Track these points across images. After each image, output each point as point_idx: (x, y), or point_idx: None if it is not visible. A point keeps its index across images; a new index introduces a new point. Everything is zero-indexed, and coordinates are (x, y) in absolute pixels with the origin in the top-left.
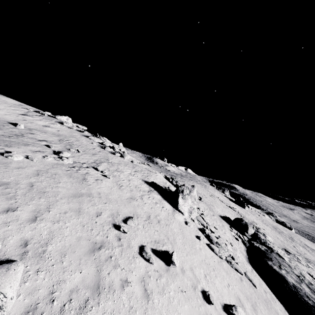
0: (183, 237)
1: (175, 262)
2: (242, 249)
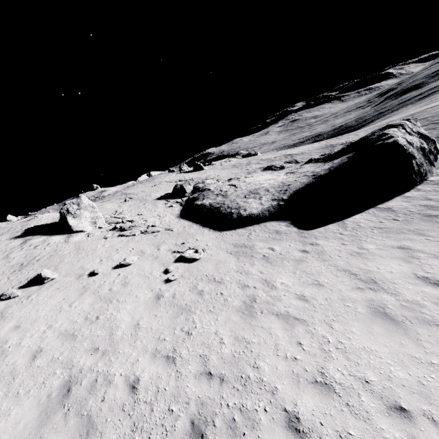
0: (78, 251)
1: (50, 275)
2: (176, 210)
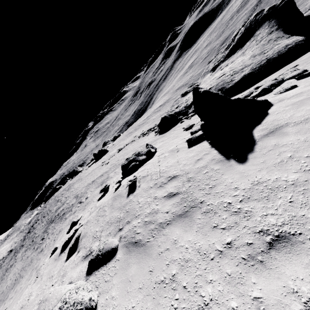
0: None
1: None
2: None
